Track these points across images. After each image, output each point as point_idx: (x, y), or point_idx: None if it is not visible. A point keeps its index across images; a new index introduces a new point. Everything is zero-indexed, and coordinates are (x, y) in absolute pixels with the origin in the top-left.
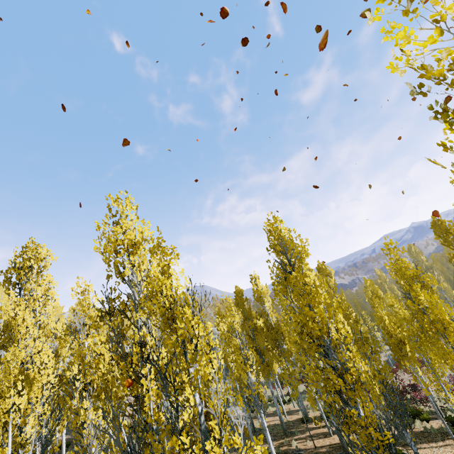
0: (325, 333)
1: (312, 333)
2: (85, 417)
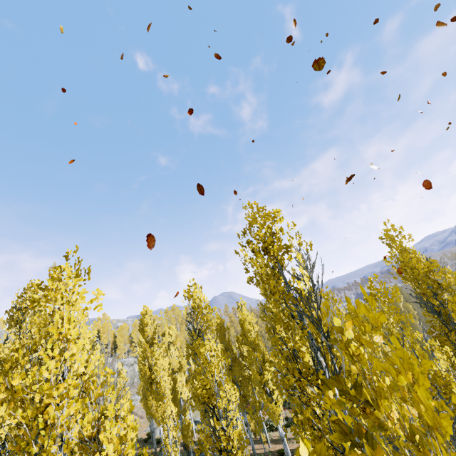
0: (215, 398)
1: (201, 399)
2: None
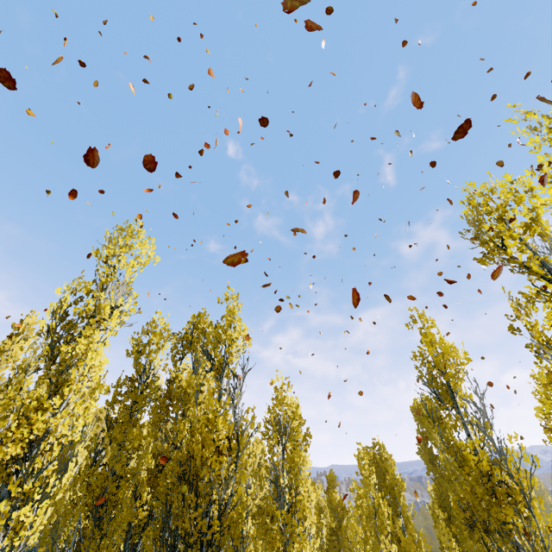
0: None
1: None
2: (304, 546)
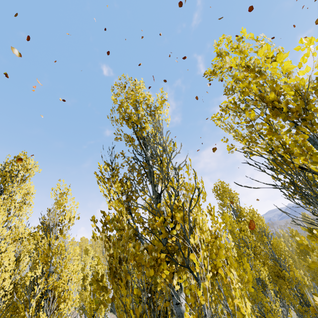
0: None
1: None
2: None
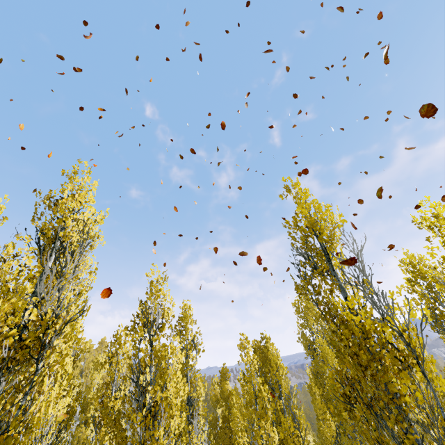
0: None
1: None
2: None
